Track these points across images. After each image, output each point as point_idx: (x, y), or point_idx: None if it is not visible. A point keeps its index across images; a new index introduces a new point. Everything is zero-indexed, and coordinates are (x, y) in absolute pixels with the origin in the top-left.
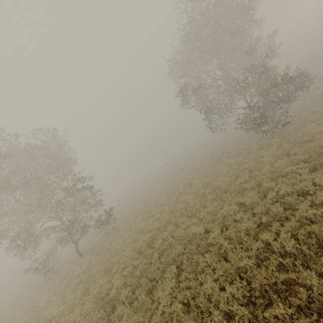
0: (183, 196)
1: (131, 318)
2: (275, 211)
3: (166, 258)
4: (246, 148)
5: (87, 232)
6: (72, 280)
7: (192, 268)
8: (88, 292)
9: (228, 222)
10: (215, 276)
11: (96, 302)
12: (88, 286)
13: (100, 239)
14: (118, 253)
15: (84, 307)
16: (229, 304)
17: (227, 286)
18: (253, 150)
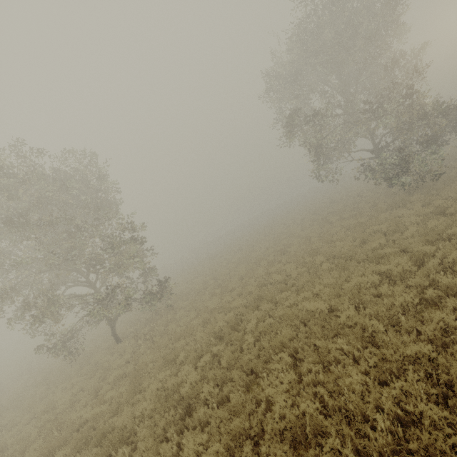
0: (279, 265)
1: (225, 423)
2: (448, 281)
3: (272, 343)
4: (368, 206)
5: (131, 307)
6: (109, 373)
7: (318, 357)
8: (139, 388)
9: (366, 298)
10: (362, 367)
11: (161, 400)
12: (140, 381)
13: (146, 321)
14: (181, 338)
15: (137, 408)
16: (411, 402)
17: (394, 380)
18: (381, 209)
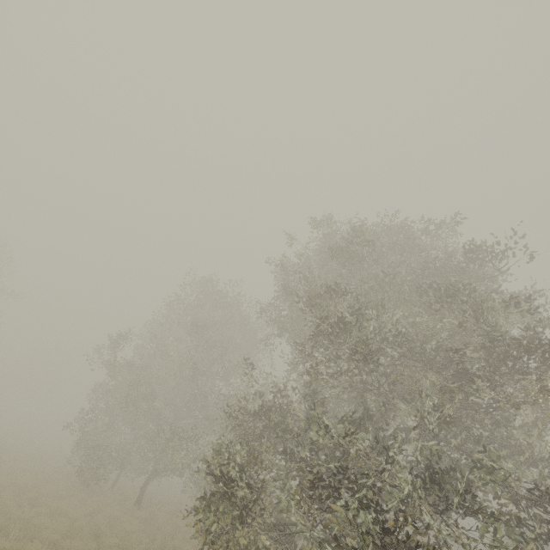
0: None
1: None
2: None
3: None
4: None
5: None
6: None
7: None
8: None
9: None
10: None
11: None
12: None
13: None
14: None
15: None
16: None
17: None
18: None
